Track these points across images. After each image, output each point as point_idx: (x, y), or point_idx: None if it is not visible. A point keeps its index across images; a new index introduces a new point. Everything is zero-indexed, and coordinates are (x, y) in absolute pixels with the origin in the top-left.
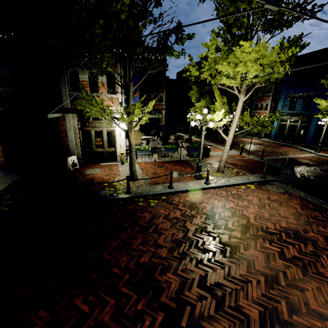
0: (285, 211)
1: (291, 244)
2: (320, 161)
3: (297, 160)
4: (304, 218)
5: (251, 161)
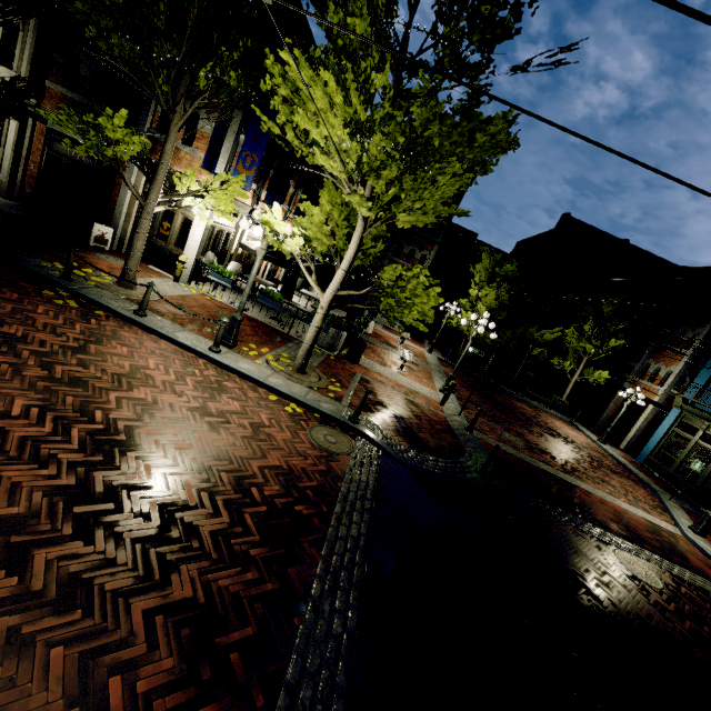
0: (223, 441)
1: (62, 433)
2: (648, 536)
3: (576, 493)
4: (223, 466)
5: (429, 416)
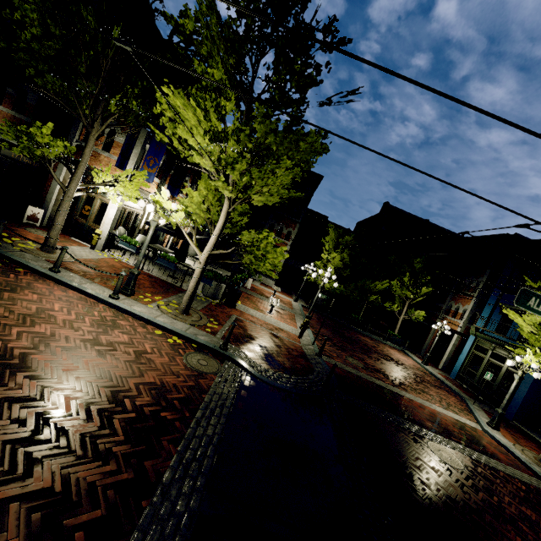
0: (108, 364)
1: None
2: (455, 430)
3: (401, 400)
4: (103, 382)
5: (288, 345)
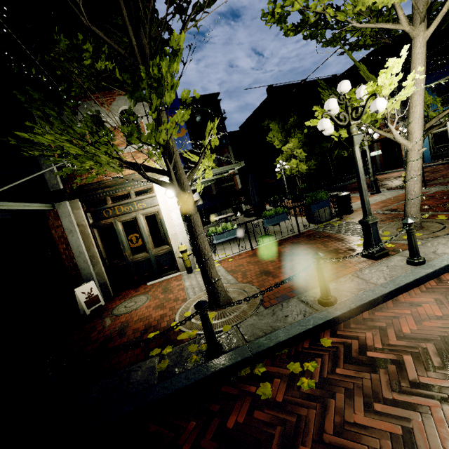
0: None
1: None
2: None
3: None
4: None
5: None
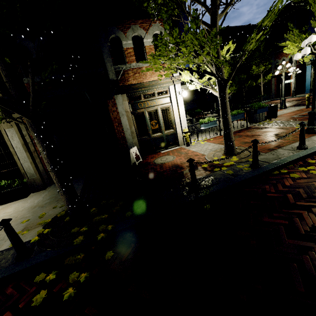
0: None
1: None
2: None
3: None
4: None
5: None
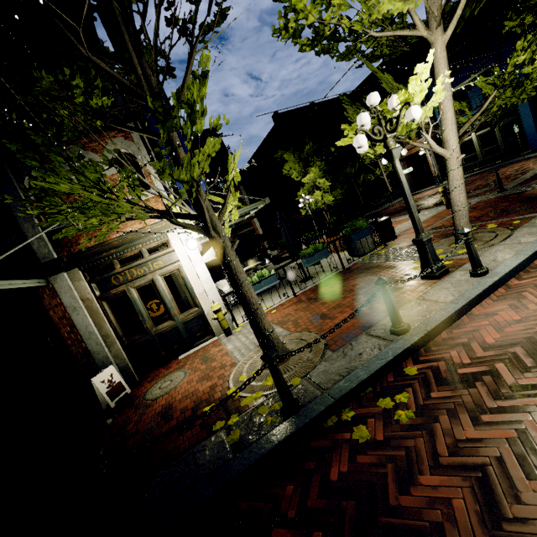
0: None
1: None
2: None
3: None
4: None
5: (491, 202)
